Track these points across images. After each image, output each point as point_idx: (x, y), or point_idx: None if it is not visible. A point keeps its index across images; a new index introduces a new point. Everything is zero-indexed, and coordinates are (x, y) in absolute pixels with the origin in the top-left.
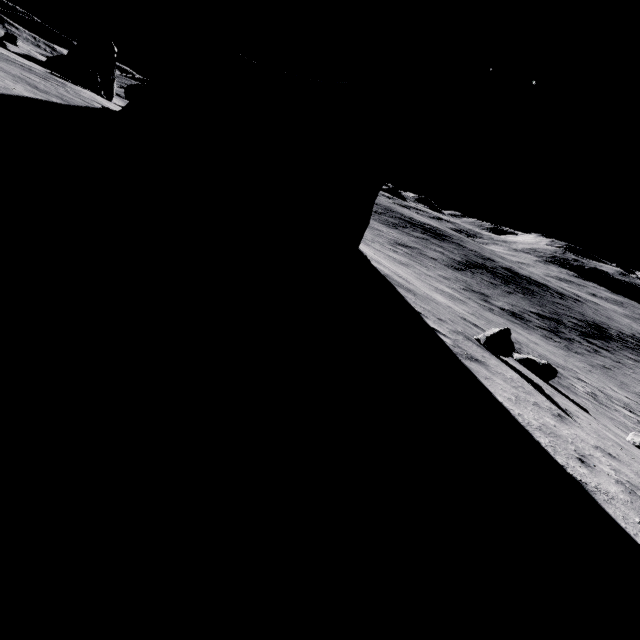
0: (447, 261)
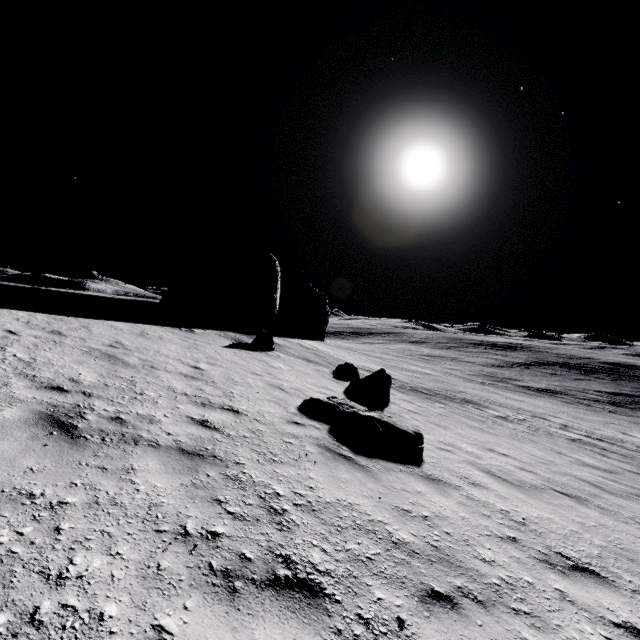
0: (492, 362)
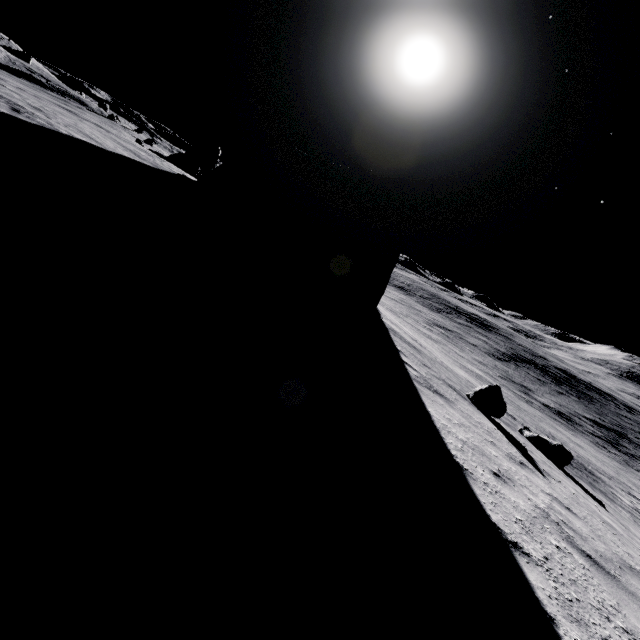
0: (489, 350)
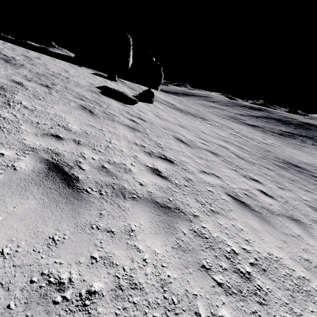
0: (241, 113)
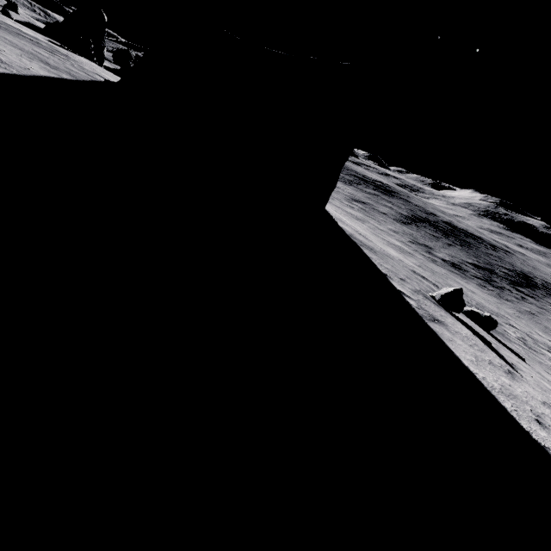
0: (396, 215)
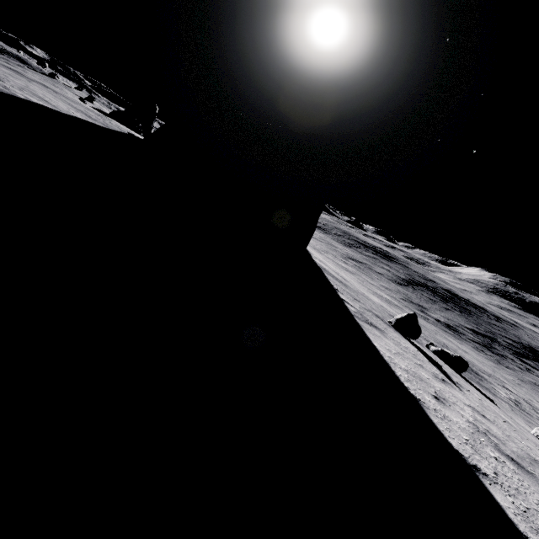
0: (392, 277)
